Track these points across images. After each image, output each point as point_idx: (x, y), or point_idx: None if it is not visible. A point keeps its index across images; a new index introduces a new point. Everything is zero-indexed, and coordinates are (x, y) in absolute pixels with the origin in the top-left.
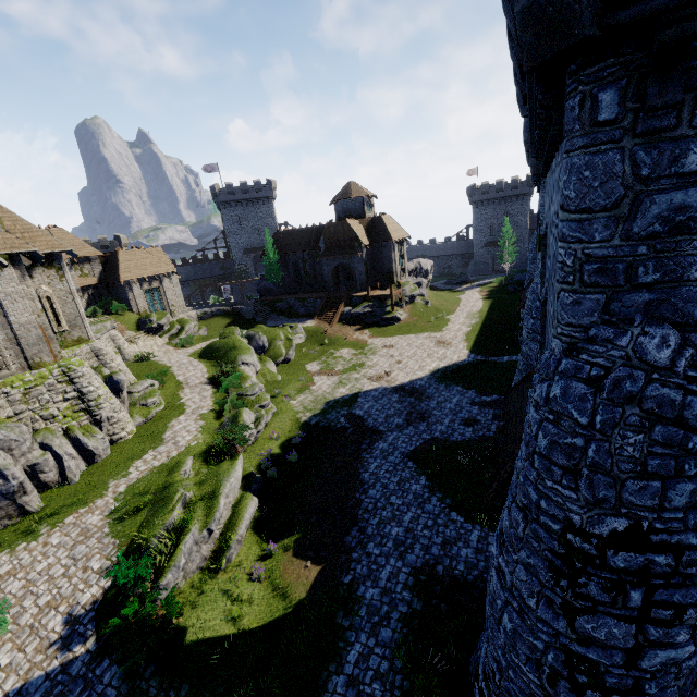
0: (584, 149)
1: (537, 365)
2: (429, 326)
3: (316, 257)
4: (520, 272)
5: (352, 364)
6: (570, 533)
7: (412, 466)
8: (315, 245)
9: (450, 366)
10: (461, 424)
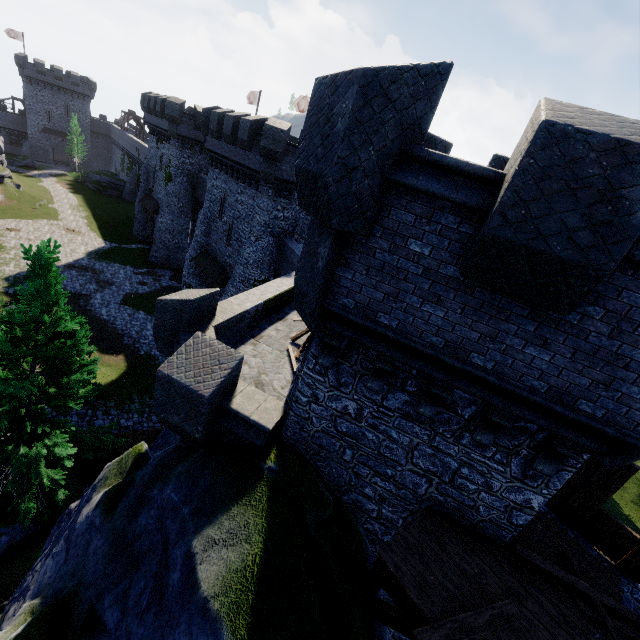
0: (266, 199)
1: (207, 247)
2: (40, 213)
3: None
4: (98, 174)
5: None
6: (255, 282)
7: (129, 308)
8: None
9: (98, 250)
10: (138, 285)
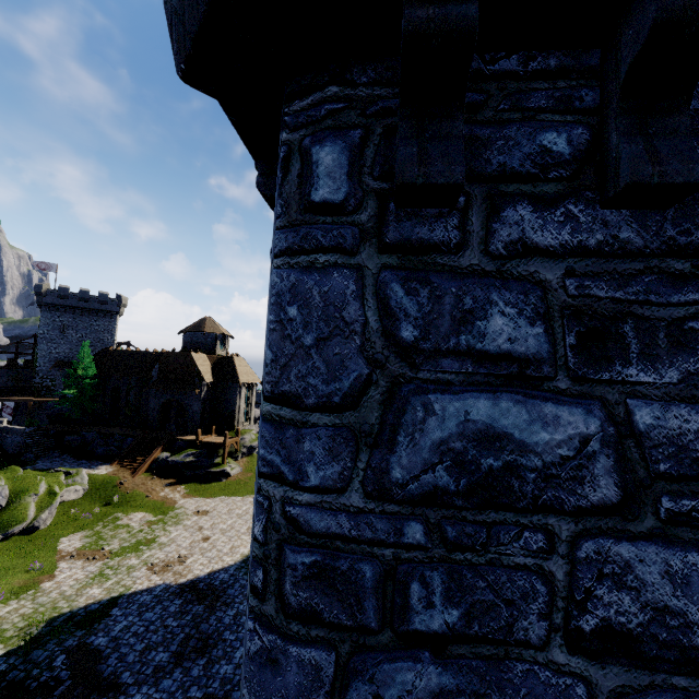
0: (289, 256)
1: None
2: None
3: (146, 386)
4: None
5: (137, 539)
6: None
7: None
8: (148, 372)
9: None
10: None
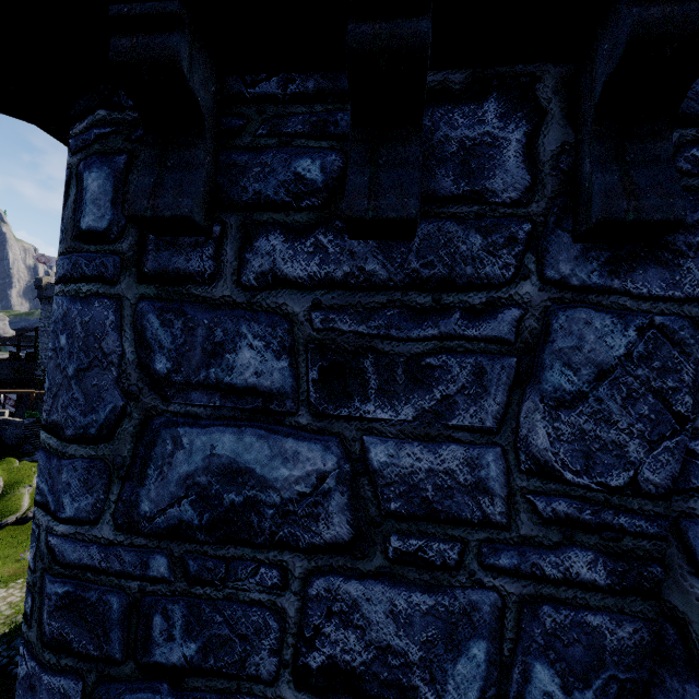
0: (64, 284)
1: None
2: None
3: None
4: None
5: None
6: None
7: None
8: None
9: None
10: None
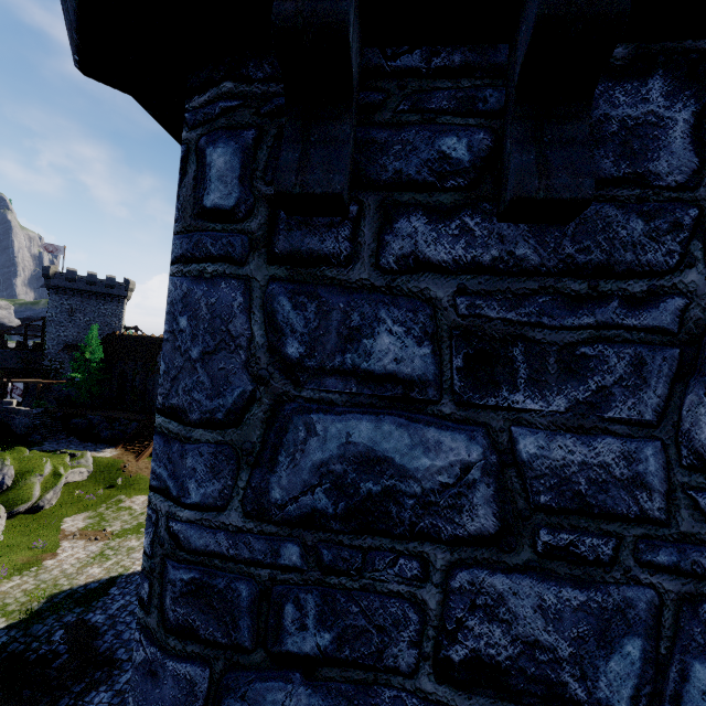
0: (182, 264)
1: None
2: None
3: (152, 371)
4: None
5: (138, 521)
6: None
7: None
8: (154, 358)
9: None
10: None
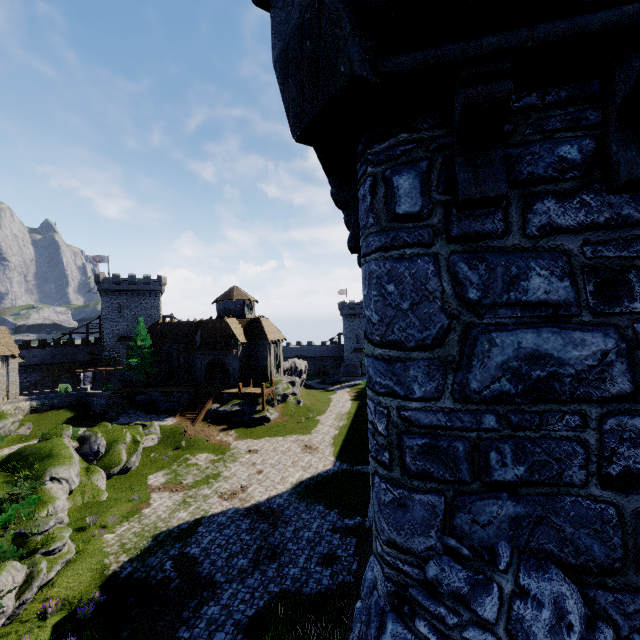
0: (383, 252)
1: None
2: (299, 427)
3: (192, 350)
4: None
5: (206, 474)
6: None
7: None
8: (192, 339)
9: (314, 477)
10: (318, 563)
